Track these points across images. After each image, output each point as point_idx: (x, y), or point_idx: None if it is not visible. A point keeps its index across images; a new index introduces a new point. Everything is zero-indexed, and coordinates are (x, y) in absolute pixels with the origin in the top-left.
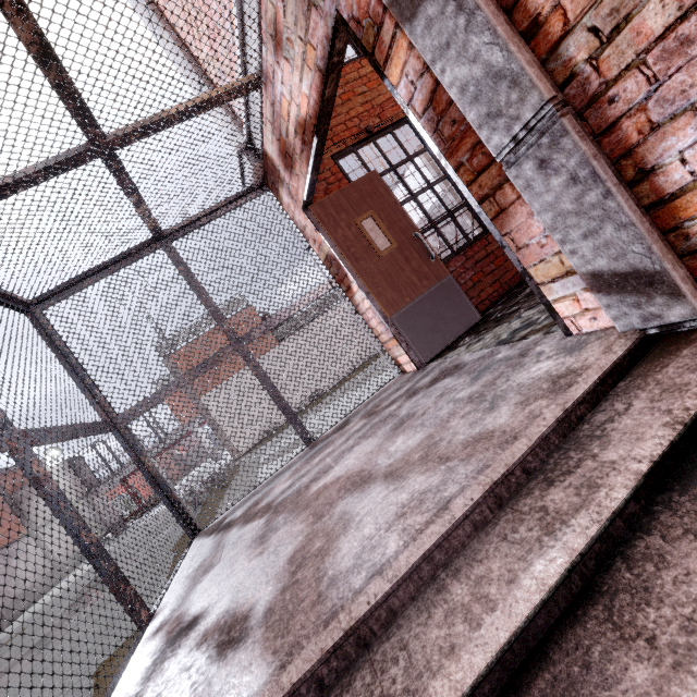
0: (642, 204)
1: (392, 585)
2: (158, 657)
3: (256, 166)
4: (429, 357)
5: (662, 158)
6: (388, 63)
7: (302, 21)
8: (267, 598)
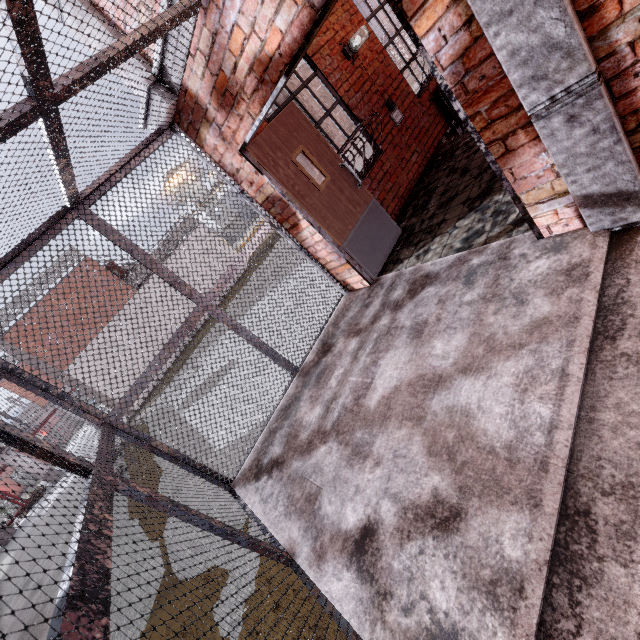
0: (631, 146)
1: (572, 430)
2: (359, 566)
3: (171, 104)
4: (377, 273)
5: None
6: (417, 14)
7: None
8: (445, 483)
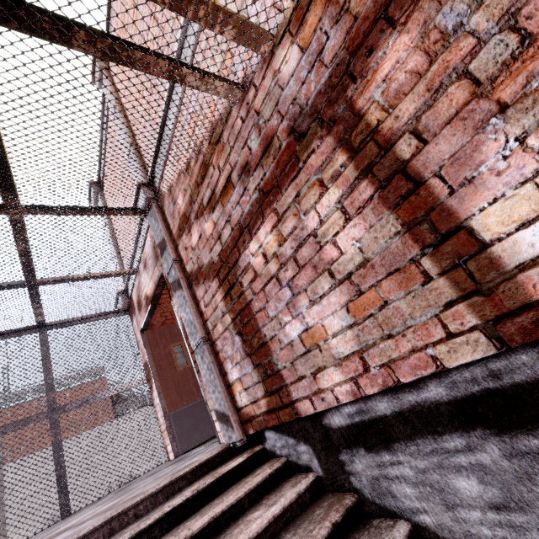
0: (227, 384)
1: None
2: None
3: (125, 301)
4: (186, 449)
5: (228, 370)
6: (173, 297)
7: (153, 266)
8: None
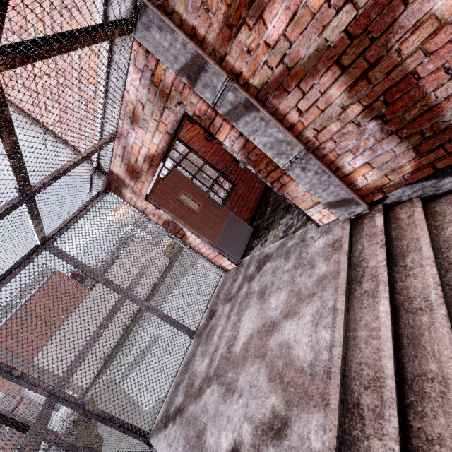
0: (339, 177)
1: (342, 346)
2: None
3: (104, 180)
4: (240, 257)
5: (343, 164)
6: (218, 133)
7: (157, 113)
8: (278, 401)
